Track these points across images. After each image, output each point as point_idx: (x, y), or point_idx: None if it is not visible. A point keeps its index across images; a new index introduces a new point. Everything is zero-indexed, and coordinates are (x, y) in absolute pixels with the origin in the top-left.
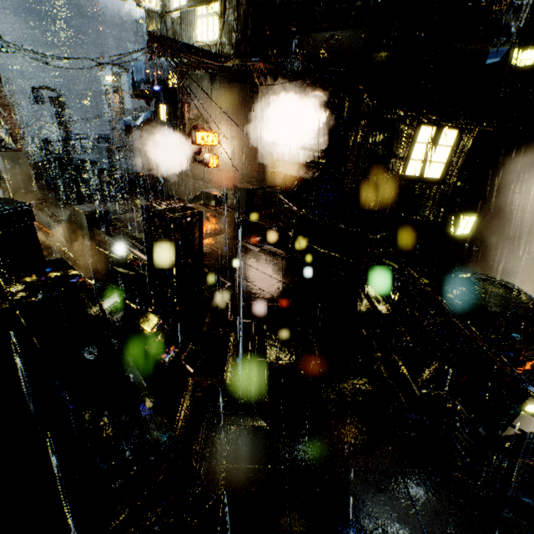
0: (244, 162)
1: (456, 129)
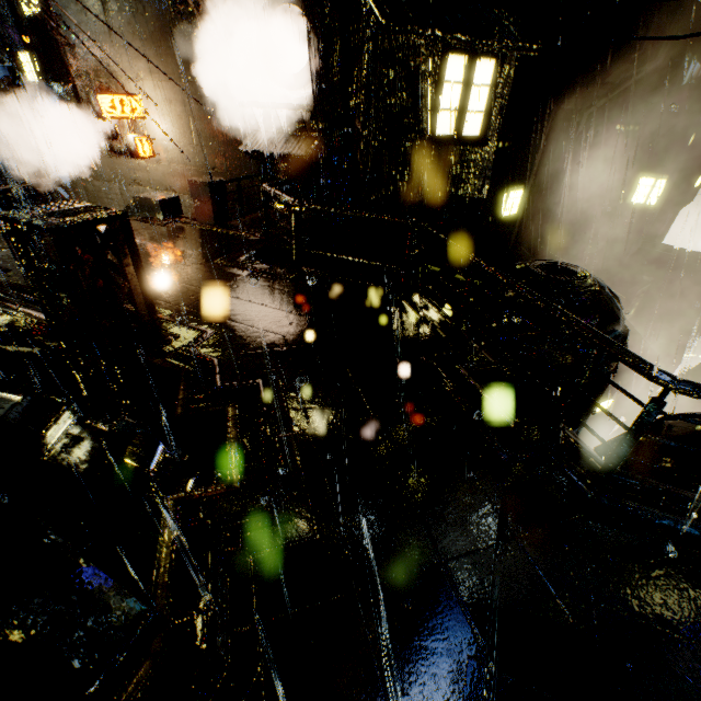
0: (196, 142)
1: (494, 58)
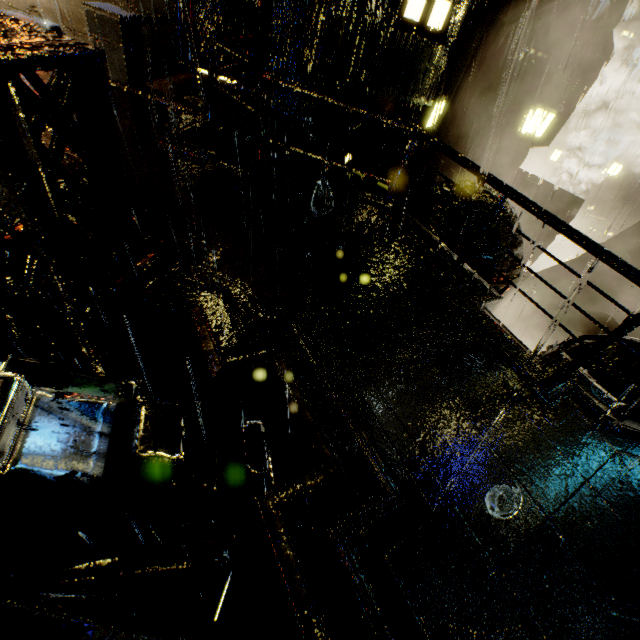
0: None
1: None
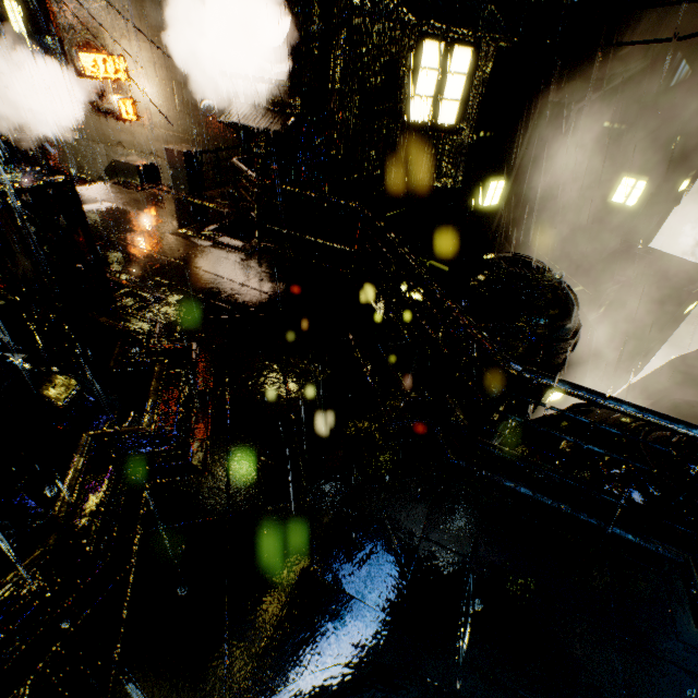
0: (179, 109)
1: (471, 47)
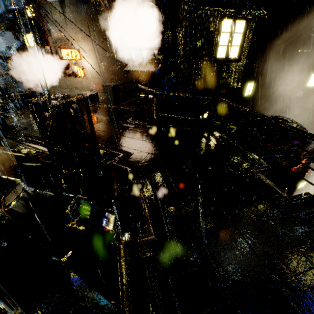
0: (104, 68)
1: (244, 20)
